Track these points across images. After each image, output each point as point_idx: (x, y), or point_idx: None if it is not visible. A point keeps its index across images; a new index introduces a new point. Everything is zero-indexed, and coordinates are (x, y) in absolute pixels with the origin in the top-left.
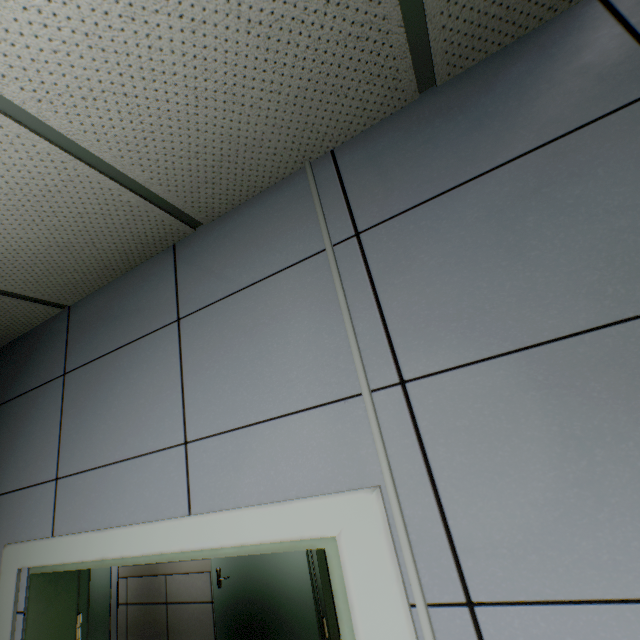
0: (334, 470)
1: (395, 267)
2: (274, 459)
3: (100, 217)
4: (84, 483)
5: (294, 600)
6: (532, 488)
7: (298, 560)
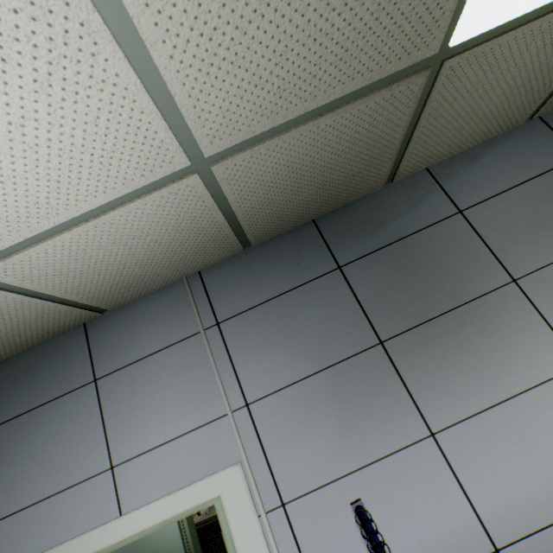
0: (216, 459)
1: (239, 343)
2: (179, 462)
3: (34, 320)
4: (12, 524)
5: None
6: (303, 444)
7: (174, 542)
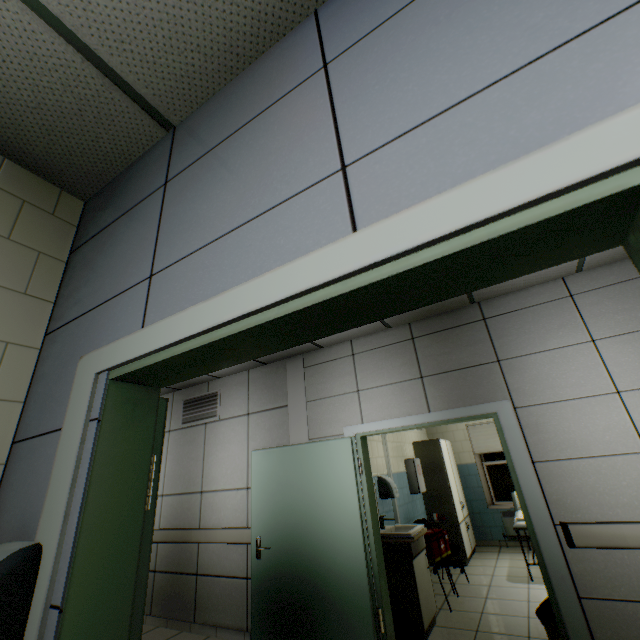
0: None
1: None
2: (513, 117)
3: None
4: (187, 266)
5: (344, 583)
6: None
7: (352, 537)
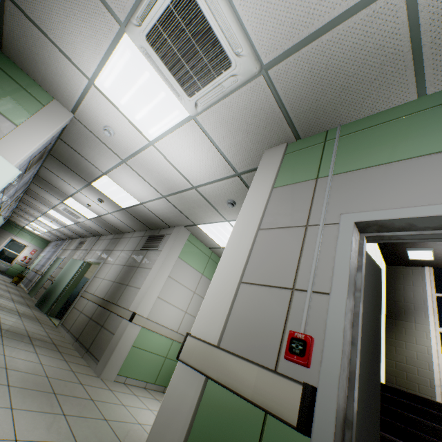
0: None
1: None
2: None
3: None
4: None
5: (56, 294)
6: None
7: (65, 285)
